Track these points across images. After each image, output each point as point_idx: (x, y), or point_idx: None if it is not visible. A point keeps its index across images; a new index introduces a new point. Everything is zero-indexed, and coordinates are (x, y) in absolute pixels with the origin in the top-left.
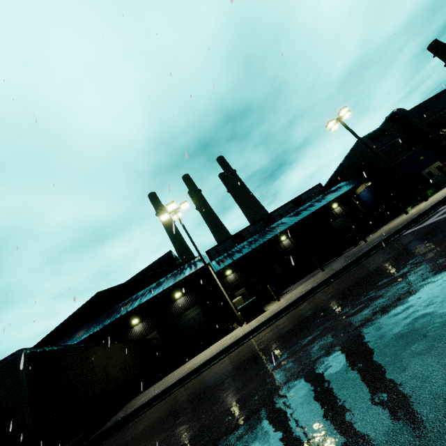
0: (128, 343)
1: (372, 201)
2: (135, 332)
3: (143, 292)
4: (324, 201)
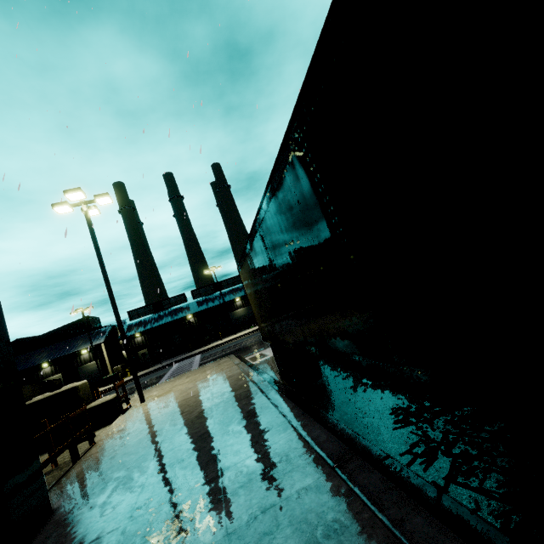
0: (34, 384)
1: None
2: (44, 372)
3: (56, 347)
4: (219, 301)
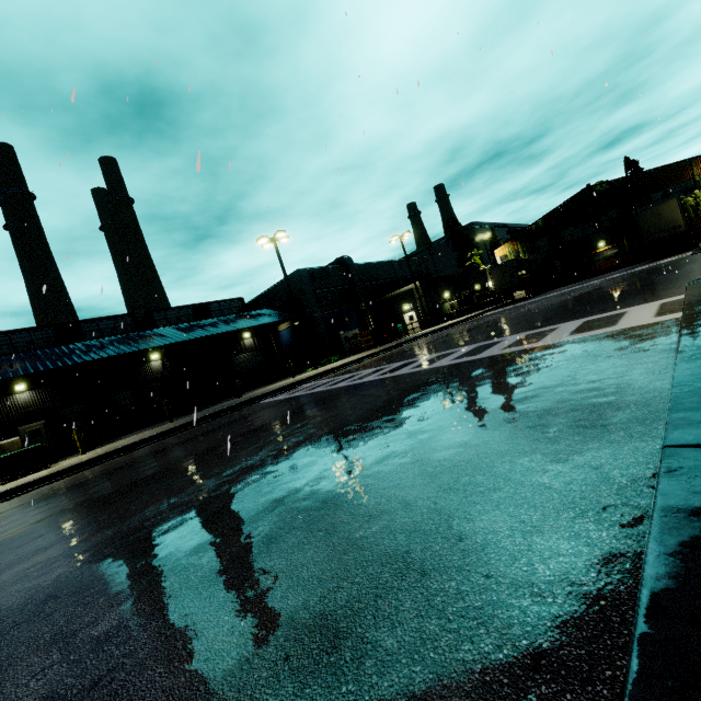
0: None
1: (290, 346)
2: None
3: None
4: (232, 326)
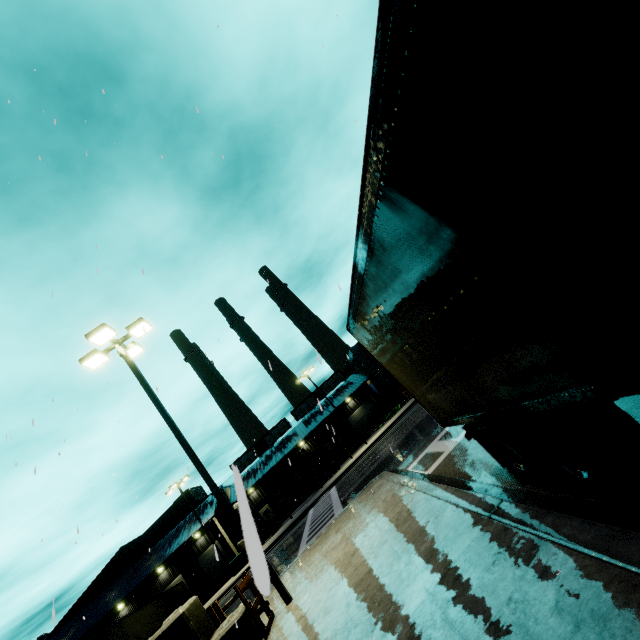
0: (153, 602)
1: (379, 394)
2: (162, 580)
3: (164, 542)
4: (328, 410)
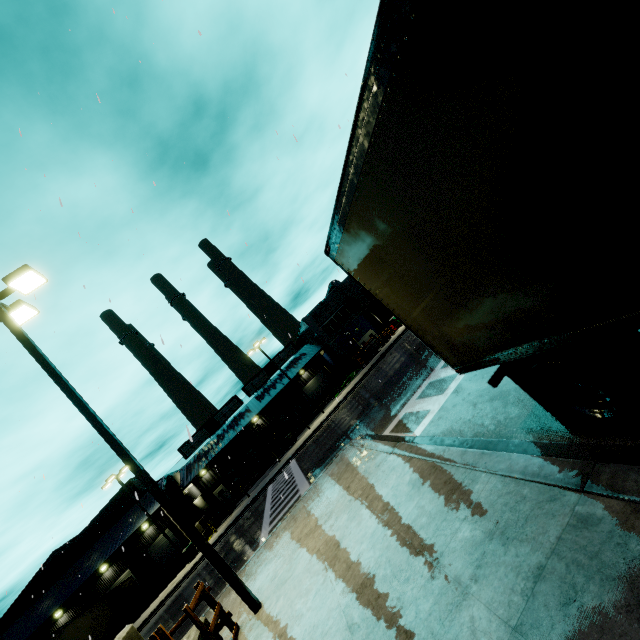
0: (97, 605)
1: (333, 363)
2: (106, 578)
3: (106, 538)
4: (282, 383)
